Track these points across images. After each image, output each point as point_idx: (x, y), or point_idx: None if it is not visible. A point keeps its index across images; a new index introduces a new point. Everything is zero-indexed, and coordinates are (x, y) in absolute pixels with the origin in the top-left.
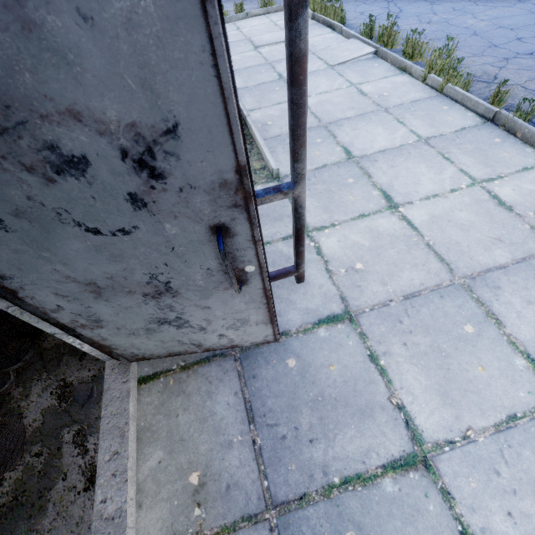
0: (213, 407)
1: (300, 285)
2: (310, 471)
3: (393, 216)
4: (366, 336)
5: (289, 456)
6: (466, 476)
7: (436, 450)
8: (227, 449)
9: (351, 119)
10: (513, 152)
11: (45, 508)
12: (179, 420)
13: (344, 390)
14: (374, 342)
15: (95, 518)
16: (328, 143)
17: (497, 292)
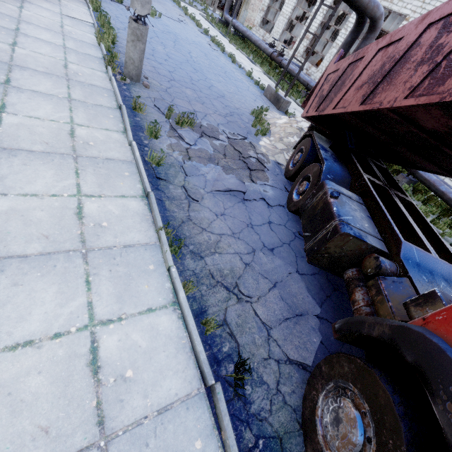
0: None
1: None
2: None
3: (8, 46)
4: None
5: None
6: None
7: None
8: None
9: (39, 27)
10: (97, 66)
11: None
12: None
13: None
14: None
15: None
16: (12, 23)
17: (22, 70)
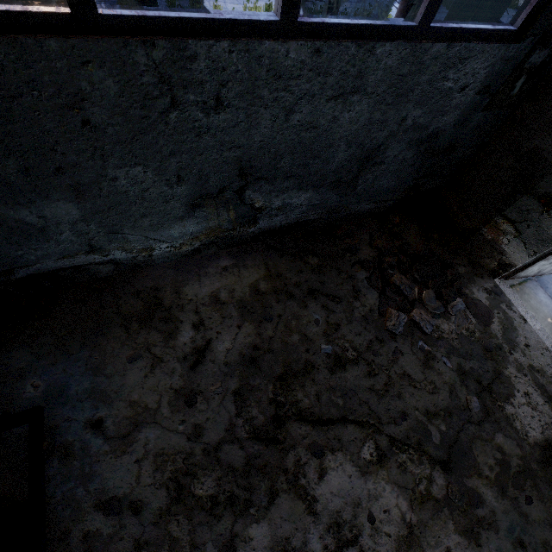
0: (540, 298)
1: None
2: None
3: None
4: None
5: None
6: None
7: None
8: None
9: None
10: None
11: (516, 329)
12: (531, 303)
13: None
14: None
15: (535, 330)
16: None
17: None
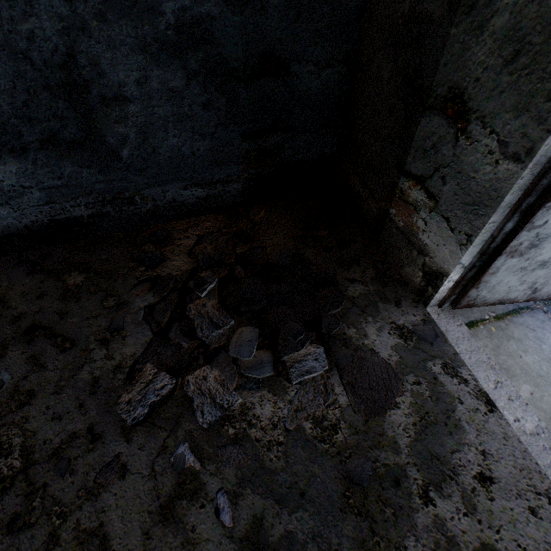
0: None
1: None
2: None
3: None
4: None
5: None
6: None
7: None
8: None
9: None
10: None
11: (460, 426)
12: (525, 360)
13: None
14: None
15: (519, 434)
16: None
17: None
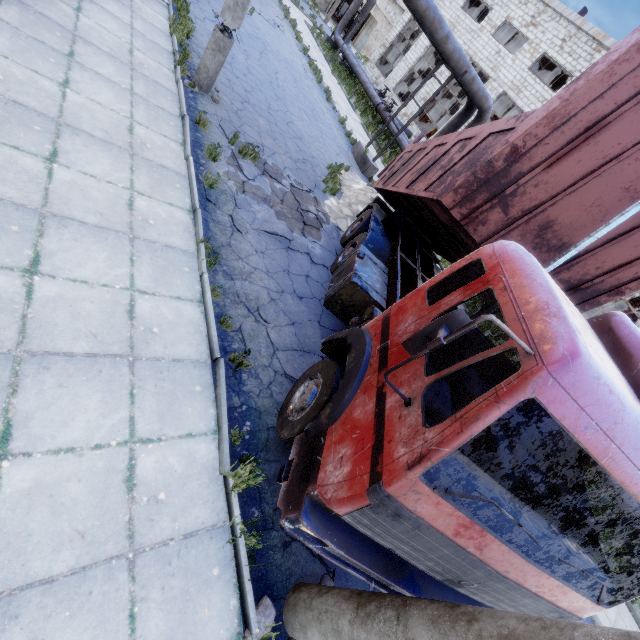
0: None
1: None
2: None
3: (73, 11)
4: None
5: None
6: (5, 27)
7: (0, 19)
8: None
9: None
10: (165, 61)
11: None
12: None
13: None
14: None
15: None
16: None
17: (86, 45)
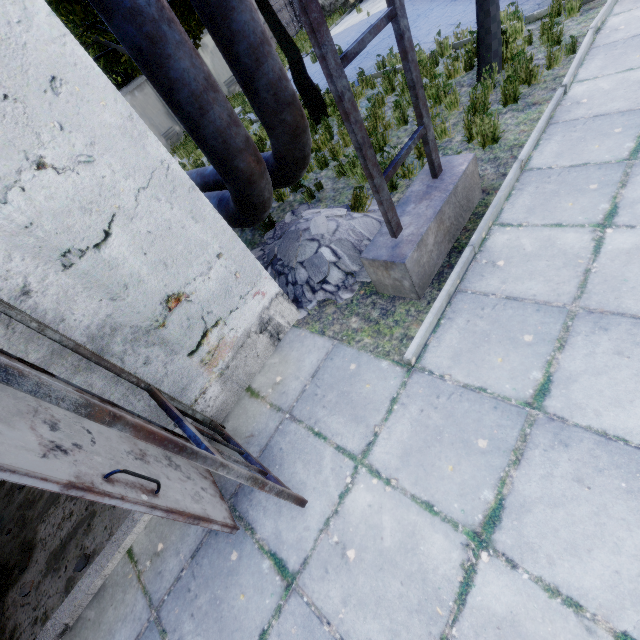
0: None
1: (298, 507)
2: (177, 627)
3: (459, 551)
4: (279, 615)
5: (181, 603)
6: None
7: None
8: (176, 554)
9: None
10: None
11: None
12: None
13: (229, 621)
14: (277, 627)
15: (133, 512)
16: (535, 353)
17: None
